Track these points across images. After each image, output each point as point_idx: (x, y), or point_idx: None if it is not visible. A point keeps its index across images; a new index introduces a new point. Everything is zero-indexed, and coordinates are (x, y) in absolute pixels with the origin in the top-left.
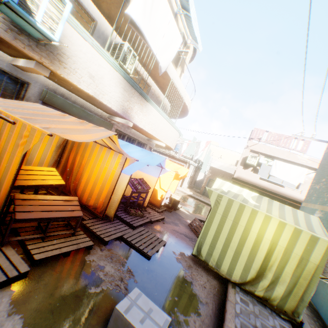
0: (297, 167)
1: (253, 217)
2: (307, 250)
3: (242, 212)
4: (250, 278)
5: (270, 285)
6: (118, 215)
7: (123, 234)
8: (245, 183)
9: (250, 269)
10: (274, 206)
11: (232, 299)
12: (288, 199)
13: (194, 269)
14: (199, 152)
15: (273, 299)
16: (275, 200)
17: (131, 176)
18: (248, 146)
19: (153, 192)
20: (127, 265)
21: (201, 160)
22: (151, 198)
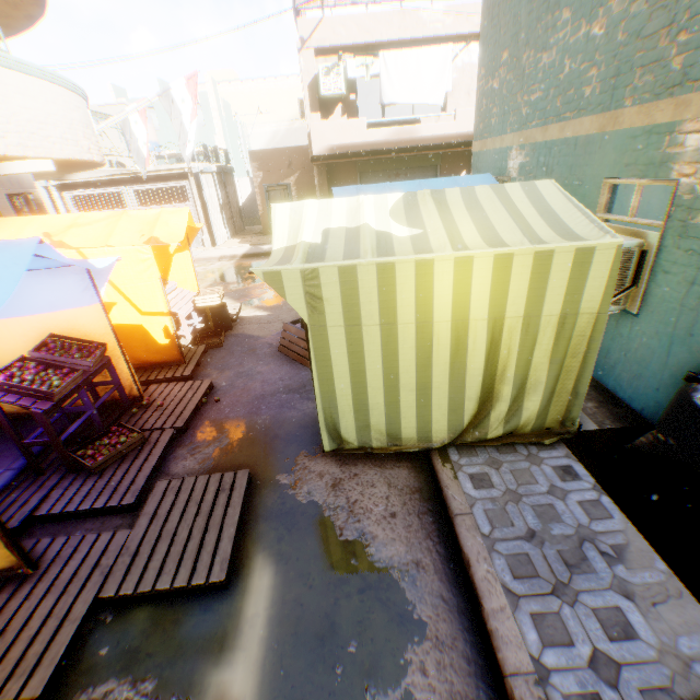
0: (432, 50)
1: (428, 282)
2: (573, 293)
3: (393, 288)
4: (469, 420)
5: (512, 407)
6: (54, 514)
7: (103, 583)
8: (345, 158)
9: (463, 404)
10: (454, 207)
11: (462, 503)
12: (438, 147)
13: (349, 482)
14: (188, 131)
15: (524, 425)
16: (415, 162)
17: (11, 347)
18: (306, 42)
19: (135, 338)
20: (166, 695)
21: (218, 148)
22: (142, 353)
